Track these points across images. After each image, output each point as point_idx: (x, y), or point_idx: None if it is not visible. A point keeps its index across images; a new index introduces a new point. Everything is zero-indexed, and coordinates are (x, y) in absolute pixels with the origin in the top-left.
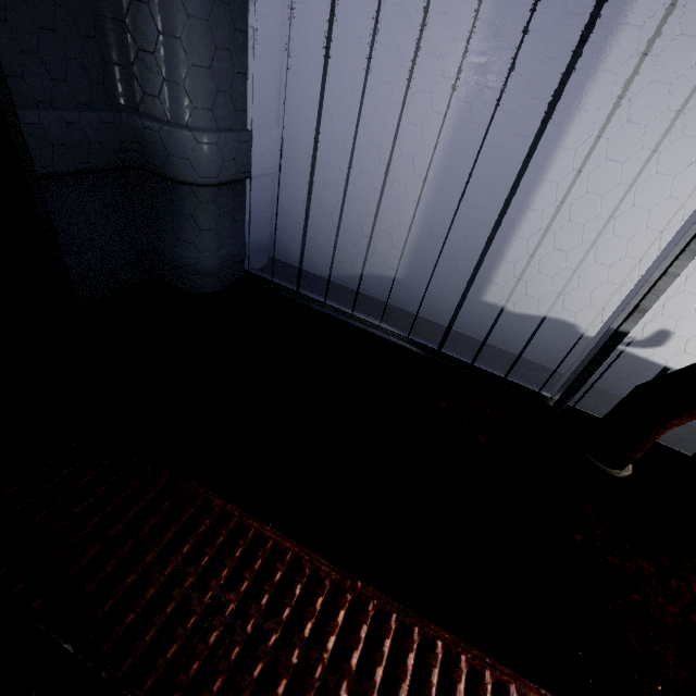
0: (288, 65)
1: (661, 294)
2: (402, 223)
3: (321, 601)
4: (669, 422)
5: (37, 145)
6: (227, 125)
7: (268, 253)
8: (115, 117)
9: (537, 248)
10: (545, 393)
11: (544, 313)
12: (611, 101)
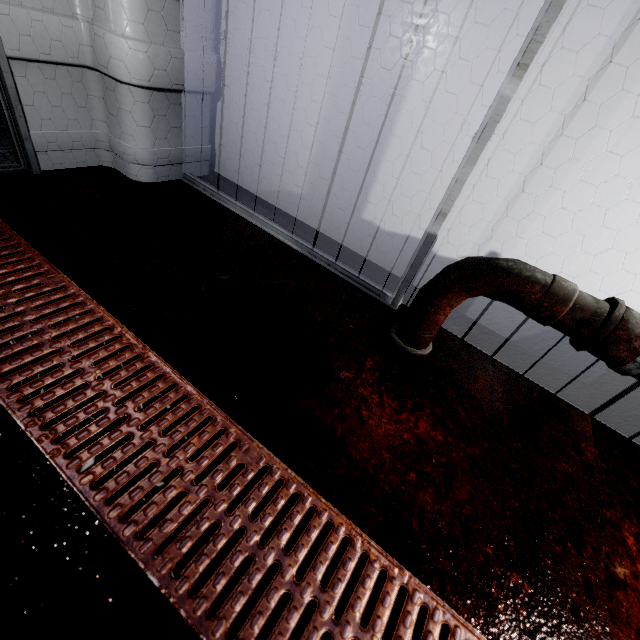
0: (226, 3)
1: (455, 199)
2: (305, 145)
3: (114, 349)
4: (441, 302)
5: (7, 31)
6: (160, 41)
7: (209, 166)
8: (74, 24)
9: (400, 171)
10: (389, 293)
11: (406, 232)
12: (448, 40)
